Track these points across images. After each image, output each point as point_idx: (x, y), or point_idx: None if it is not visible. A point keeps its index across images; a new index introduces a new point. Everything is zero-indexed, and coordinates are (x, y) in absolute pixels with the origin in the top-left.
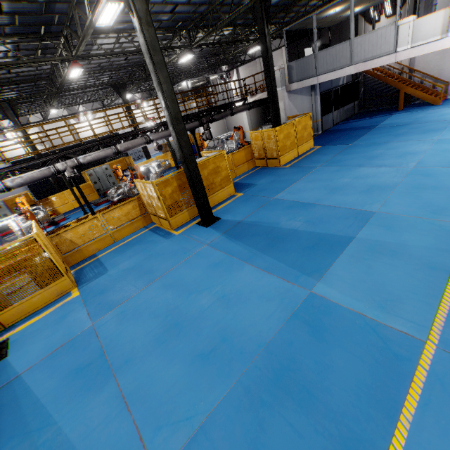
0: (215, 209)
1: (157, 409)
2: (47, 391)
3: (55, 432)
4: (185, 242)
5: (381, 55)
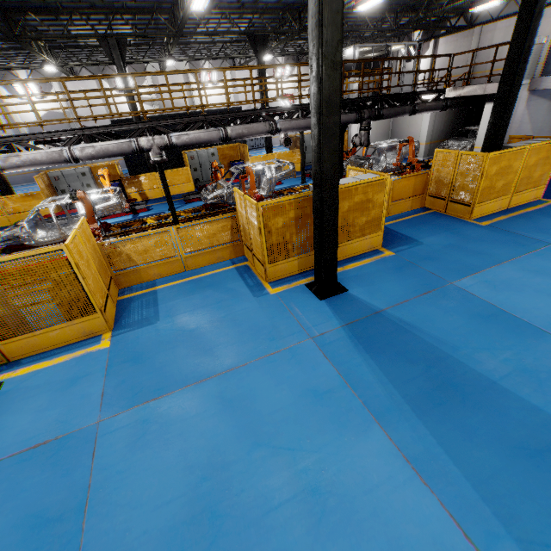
0: (341, 268)
1: None
2: None
3: None
4: (278, 316)
5: None
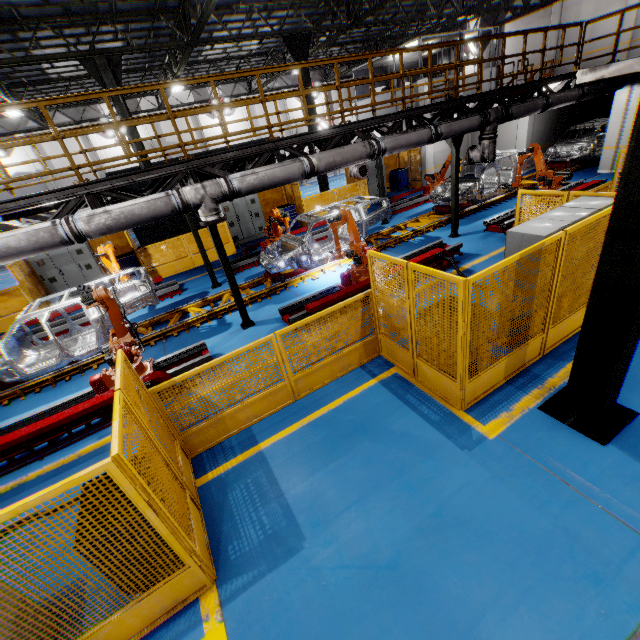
0: None
1: None
2: None
3: None
4: (554, 501)
5: None
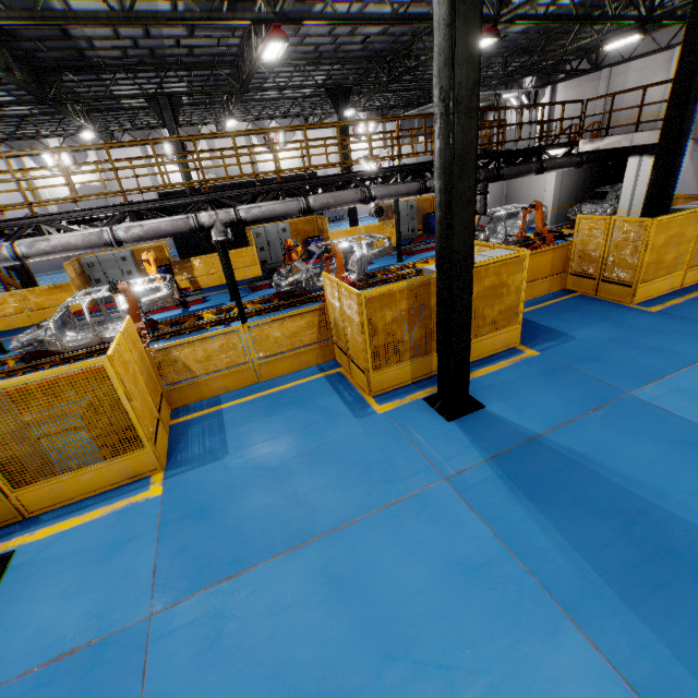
0: (470, 375)
1: None
2: None
3: None
4: (394, 446)
5: None
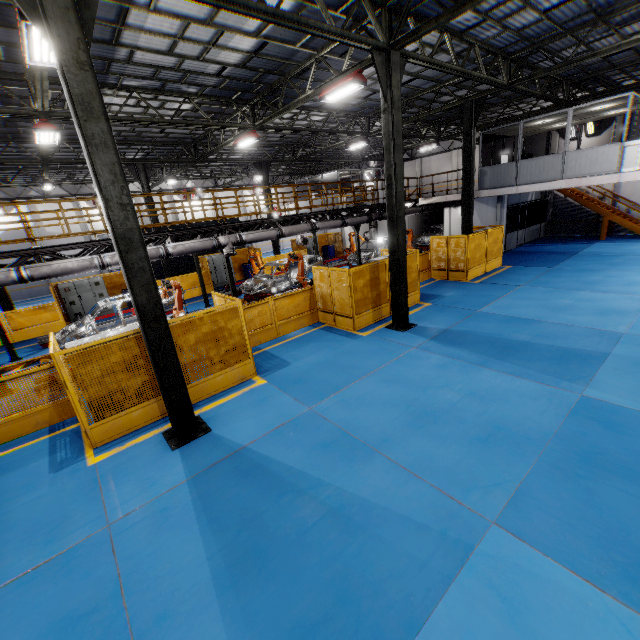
0: None
1: (454, 477)
2: (296, 460)
3: (336, 491)
4: (382, 344)
5: (600, 173)
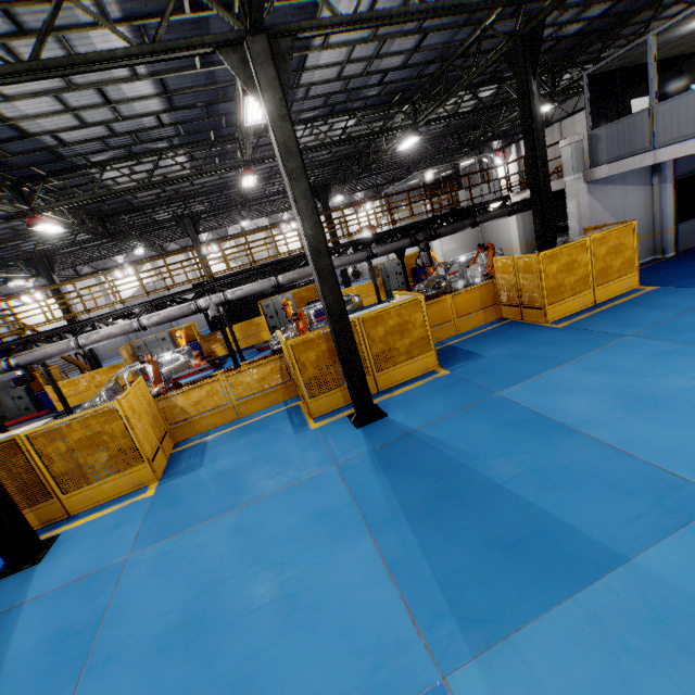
0: (389, 395)
1: None
2: (20, 651)
3: None
4: (311, 449)
5: None
